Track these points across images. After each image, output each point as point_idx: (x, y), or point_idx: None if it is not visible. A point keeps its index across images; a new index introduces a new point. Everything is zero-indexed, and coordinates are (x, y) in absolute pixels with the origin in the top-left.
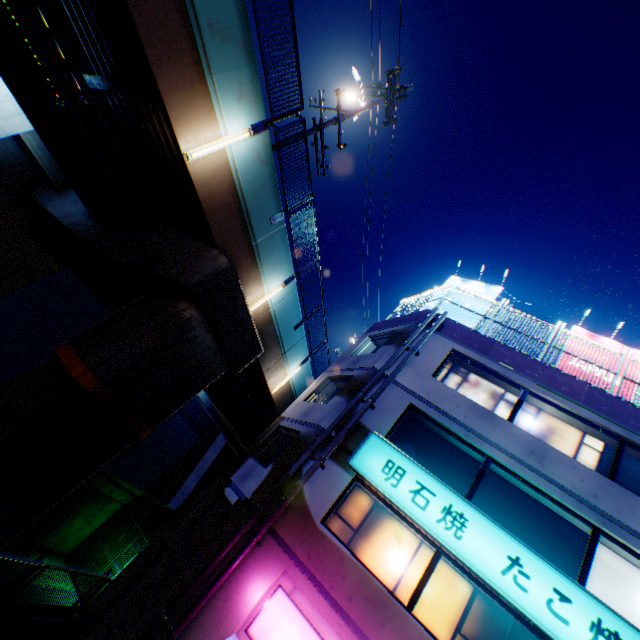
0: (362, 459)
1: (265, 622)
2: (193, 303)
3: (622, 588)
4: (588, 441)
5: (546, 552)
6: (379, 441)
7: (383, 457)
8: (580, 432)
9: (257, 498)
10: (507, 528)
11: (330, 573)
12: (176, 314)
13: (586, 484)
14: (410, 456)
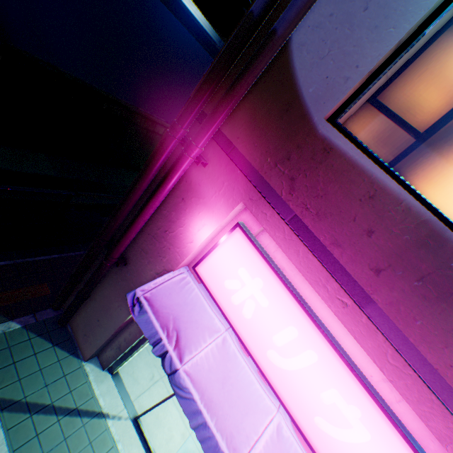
0: None
1: (216, 267)
2: None
3: None
4: None
5: None
6: None
7: None
8: None
9: None
10: None
11: (335, 221)
12: None
13: None
14: None
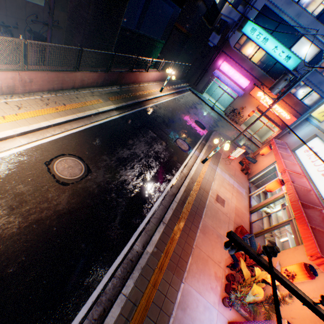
0: (245, 29)
1: (222, 67)
2: (200, 1)
3: (300, 48)
4: (323, 4)
5: (287, 43)
6: (251, 22)
7: (251, 27)
8: (323, 1)
9: (218, 45)
10: (280, 39)
11: (234, 57)
12: (197, 7)
13: (307, 23)
14: (260, 24)
